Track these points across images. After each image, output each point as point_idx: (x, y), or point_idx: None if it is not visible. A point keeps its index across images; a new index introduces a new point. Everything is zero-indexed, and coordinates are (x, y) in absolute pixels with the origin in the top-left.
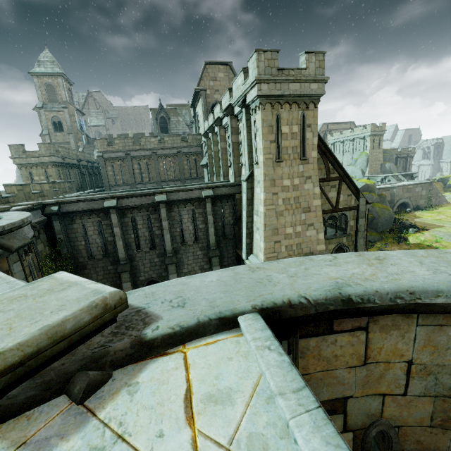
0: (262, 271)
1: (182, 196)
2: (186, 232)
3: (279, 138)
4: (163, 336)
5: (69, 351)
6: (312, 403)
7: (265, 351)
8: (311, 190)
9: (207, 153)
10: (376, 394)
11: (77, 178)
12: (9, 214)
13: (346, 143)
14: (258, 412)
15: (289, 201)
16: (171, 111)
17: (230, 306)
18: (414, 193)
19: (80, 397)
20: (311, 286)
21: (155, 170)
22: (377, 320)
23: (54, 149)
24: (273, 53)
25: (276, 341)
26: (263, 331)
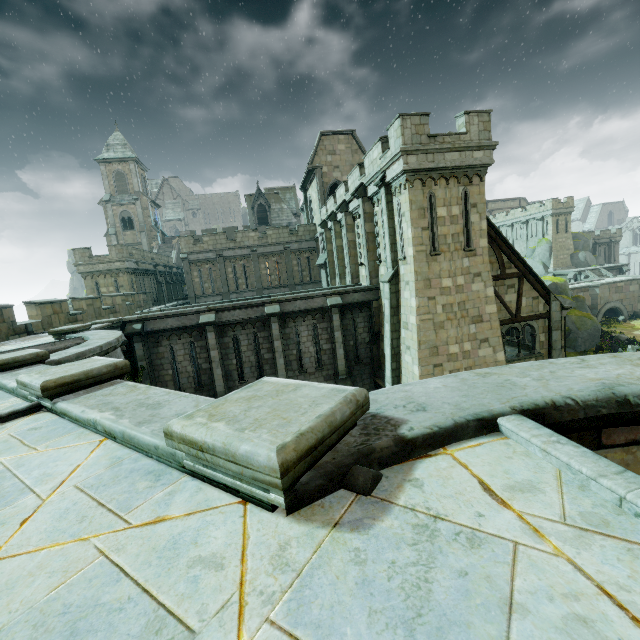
0: (495, 376)
1: (300, 307)
2: (305, 355)
3: (434, 224)
4: (423, 436)
5: (330, 449)
6: None
7: (556, 445)
8: (481, 292)
9: (326, 249)
10: None
11: (152, 288)
12: (94, 333)
13: (516, 227)
14: (577, 497)
15: (452, 308)
16: (272, 197)
17: (484, 408)
18: (627, 293)
19: (369, 487)
20: (572, 387)
21: (255, 273)
22: None
23: (127, 252)
24: (421, 117)
25: (563, 437)
26: (540, 429)
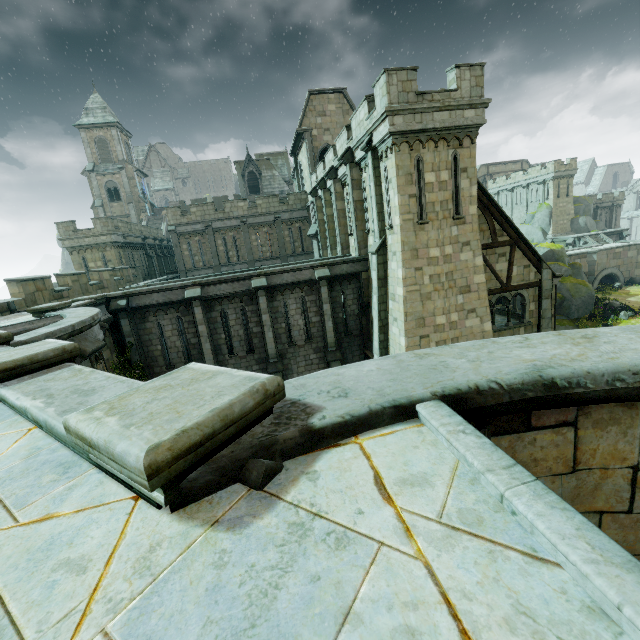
0: (433, 357)
1: (288, 279)
2: (294, 328)
3: (421, 190)
4: (333, 425)
5: (233, 441)
6: (528, 477)
7: (459, 435)
8: (470, 261)
9: (317, 219)
10: (590, 511)
11: (142, 262)
12: (72, 311)
13: (516, 191)
14: (464, 492)
15: (440, 279)
16: (263, 163)
17: (404, 394)
18: (625, 259)
19: (260, 482)
20: (502, 370)
21: (245, 245)
22: (589, 413)
23: (113, 225)
24: (409, 73)
25: (470, 425)
26: (452, 417)
